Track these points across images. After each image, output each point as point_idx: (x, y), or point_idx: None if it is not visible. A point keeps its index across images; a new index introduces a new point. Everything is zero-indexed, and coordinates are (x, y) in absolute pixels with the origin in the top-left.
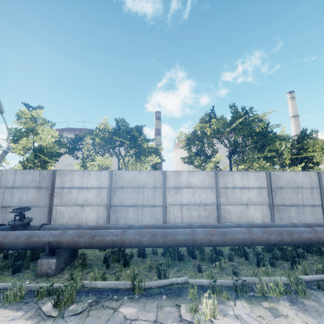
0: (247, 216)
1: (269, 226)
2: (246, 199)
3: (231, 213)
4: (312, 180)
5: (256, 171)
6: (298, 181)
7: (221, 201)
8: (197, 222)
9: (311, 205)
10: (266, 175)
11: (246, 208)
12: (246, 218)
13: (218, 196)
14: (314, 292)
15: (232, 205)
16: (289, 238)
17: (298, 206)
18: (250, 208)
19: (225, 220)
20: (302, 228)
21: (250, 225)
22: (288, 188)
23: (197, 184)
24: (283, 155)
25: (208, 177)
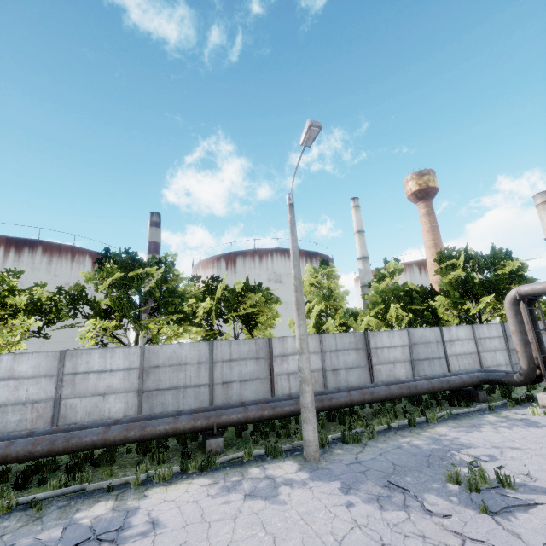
0: (102, 411)
1: (77, 428)
2: (105, 386)
3: (77, 409)
4: (201, 354)
5: (127, 347)
6: (182, 356)
7: (63, 394)
8: (16, 430)
9: (195, 386)
10: (141, 351)
11: (103, 400)
12: (99, 414)
13: (59, 387)
14: (16, 514)
15: (80, 397)
16: (62, 446)
17: (179, 388)
18: (109, 398)
19: (65, 421)
20: (98, 428)
21: (50, 430)
22: (167, 366)
23: (27, 372)
24: (197, 316)
25: (47, 361)
